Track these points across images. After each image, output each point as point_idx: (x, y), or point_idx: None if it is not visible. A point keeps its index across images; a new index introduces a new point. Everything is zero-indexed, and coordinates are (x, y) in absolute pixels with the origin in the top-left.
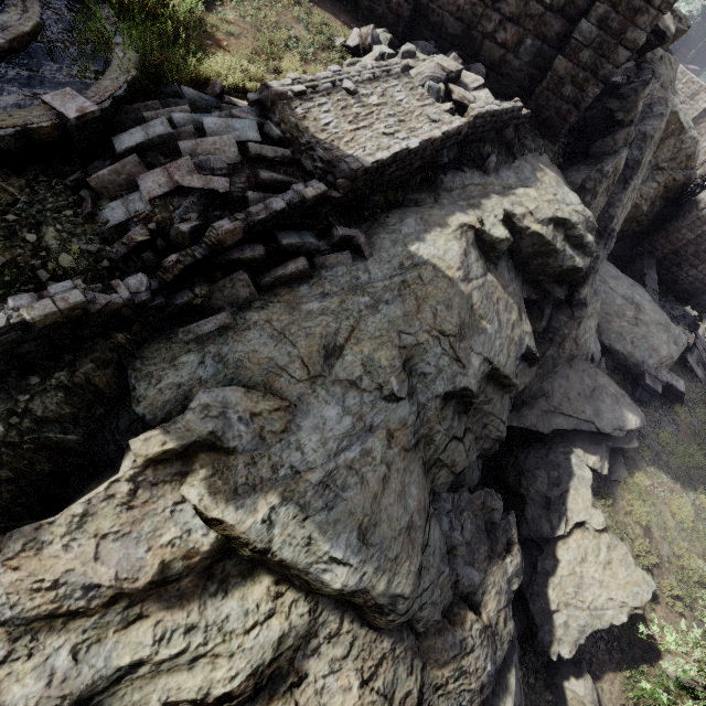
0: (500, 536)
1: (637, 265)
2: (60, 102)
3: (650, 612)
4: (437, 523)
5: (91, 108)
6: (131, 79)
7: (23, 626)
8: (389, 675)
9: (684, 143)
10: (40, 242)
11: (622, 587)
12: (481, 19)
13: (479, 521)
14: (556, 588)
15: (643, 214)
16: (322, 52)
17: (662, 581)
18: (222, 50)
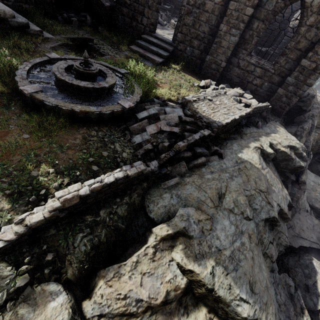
0: (296, 303)
1: (314, 167)
2: (123, 103)
3: None
4: (272, 288)
5: (132, 105)
6: (141, 96)
7: (111, 318)
8: None
9: None
10: (114, 148)
11: None
12: (247, 77)
13: (285, 291)
14: None
15: (313, 146)
16: (191, 87)
17: None
18: (160, 87)
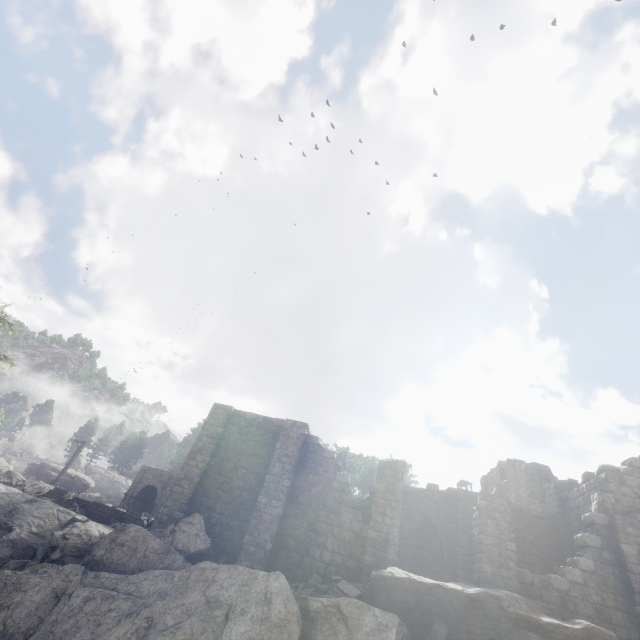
0: None
1: None
2: None
3: None
4: None
5: None
6: None
7: None
8: None
9: None
10: None
11: None
12: None
13: None
14: None
15: None
16: None
17: None
18: None
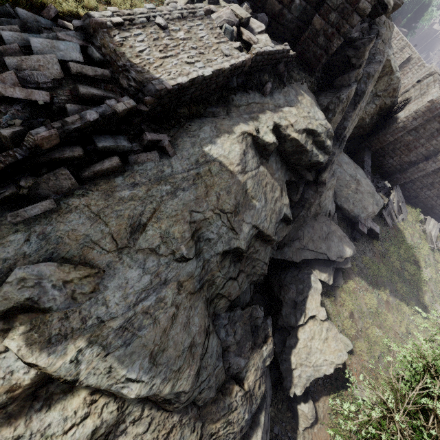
0: (260, 334)
1: (360, 155)
2: None
3: (348, 360)
4: (215, 336)
5: None
6: None
7: None
8: (177, 436)
9: (392, 81)
10: None
11: (332, 353)
12: None
13: (247, 326)
14: (296, 355)
15: (366, 124)
16: None
17: (356, 343)
18: None
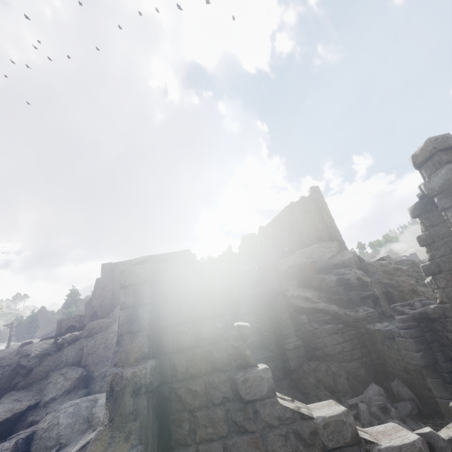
0: None
1: None
2: None
3: None
4: None
5: None
6: None
7: None
8: None
9: None
10: None
11: None
12: None
13: None
14: None
15: None
16: None
17: None
18: None
